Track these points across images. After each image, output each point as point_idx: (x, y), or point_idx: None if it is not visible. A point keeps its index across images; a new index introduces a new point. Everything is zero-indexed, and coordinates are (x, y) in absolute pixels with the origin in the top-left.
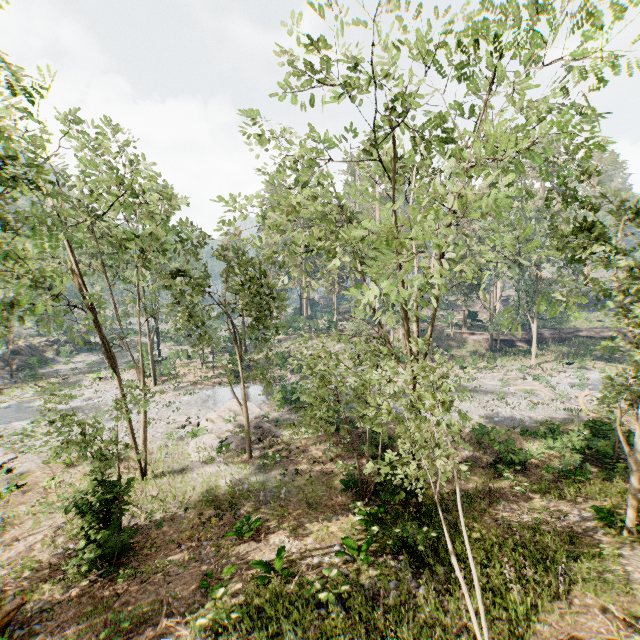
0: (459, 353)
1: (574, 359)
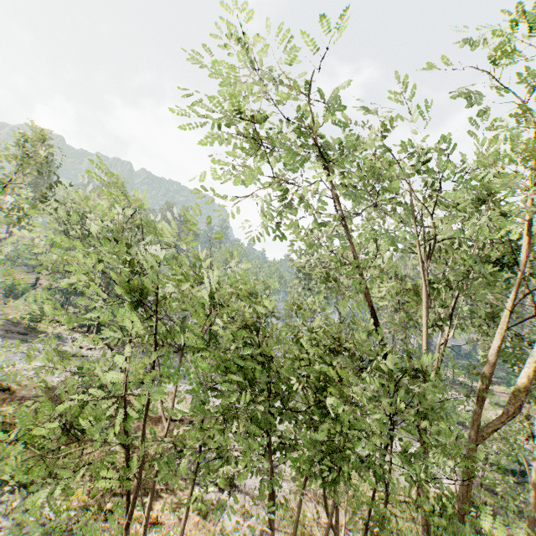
0: None
1: None
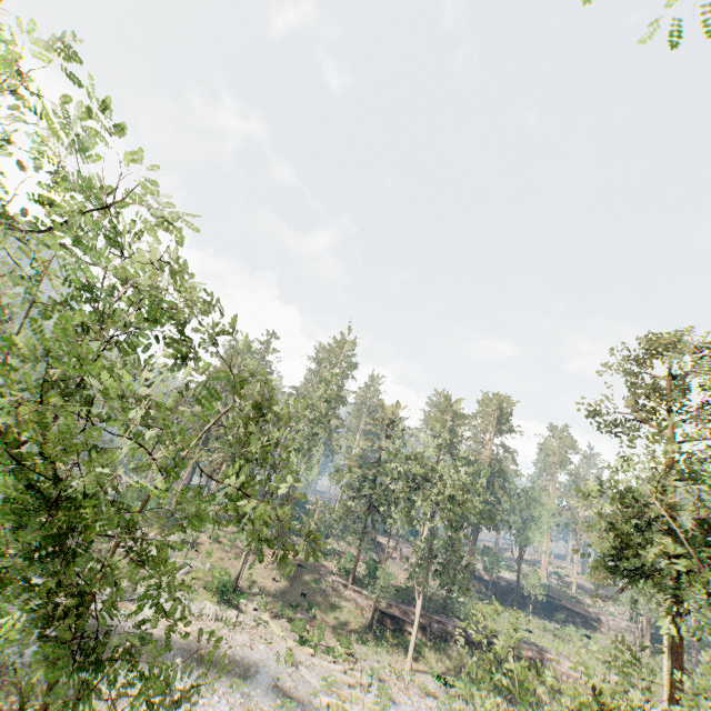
0: (327, 616)
1: (457, 678)
